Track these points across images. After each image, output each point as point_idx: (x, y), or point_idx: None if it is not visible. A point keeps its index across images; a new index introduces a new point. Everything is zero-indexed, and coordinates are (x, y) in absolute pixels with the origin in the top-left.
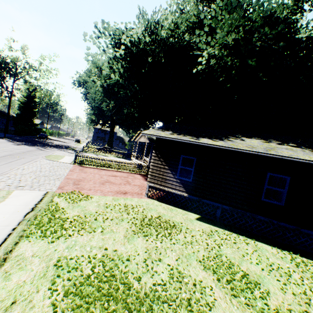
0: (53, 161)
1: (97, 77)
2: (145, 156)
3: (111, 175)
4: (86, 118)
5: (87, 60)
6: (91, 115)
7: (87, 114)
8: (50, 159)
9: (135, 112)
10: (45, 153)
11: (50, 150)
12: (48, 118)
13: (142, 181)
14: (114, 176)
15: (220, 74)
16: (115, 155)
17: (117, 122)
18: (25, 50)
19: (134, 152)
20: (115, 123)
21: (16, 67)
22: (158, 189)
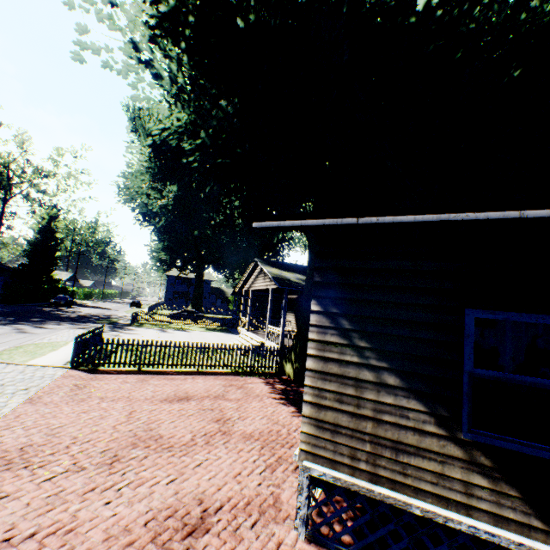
0: (10, 364)
1: (140, 144)
2: (269, 323)
3: (170, 398)
4: (149, 258)
5: (79, 60)
6: (158, 251)
7: (151, 250)
8: (5, 358)
9: (237, 217)
10: (20, 339)
11: (46, 330)
12: (77, 266)
13: (269, 405)
14: (180, 398)
15: (517, 1)
16: (205, 325)
17: (208, 259)
18: (25, 140)
19: (245, 316)
20: (205, 262)
21: (9, 174)
22: (359, 493)
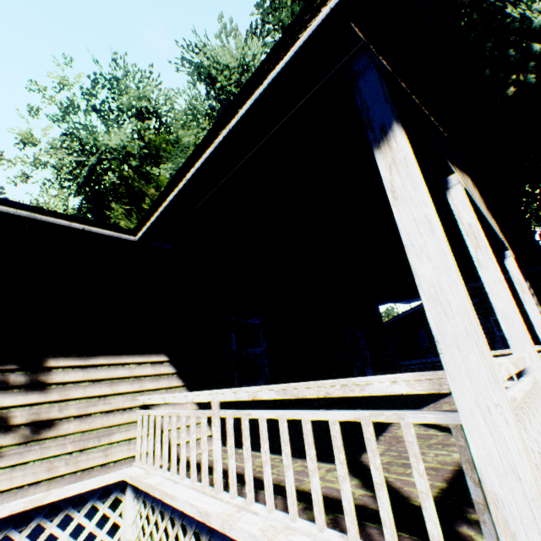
0: None
1: None
2: None
3: None
4: None
5: None
6: None
7: None
8: None
9: None
10: None
11: None
12: None
13: None
14: None
15: None
16: None
17: None
18: None
19: None
20: None
21: None
22: None
